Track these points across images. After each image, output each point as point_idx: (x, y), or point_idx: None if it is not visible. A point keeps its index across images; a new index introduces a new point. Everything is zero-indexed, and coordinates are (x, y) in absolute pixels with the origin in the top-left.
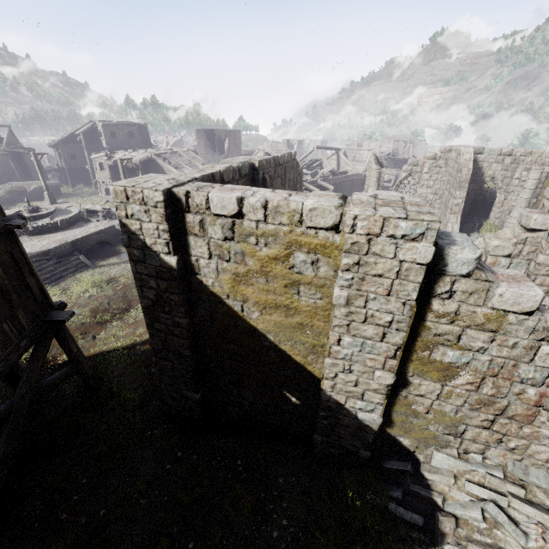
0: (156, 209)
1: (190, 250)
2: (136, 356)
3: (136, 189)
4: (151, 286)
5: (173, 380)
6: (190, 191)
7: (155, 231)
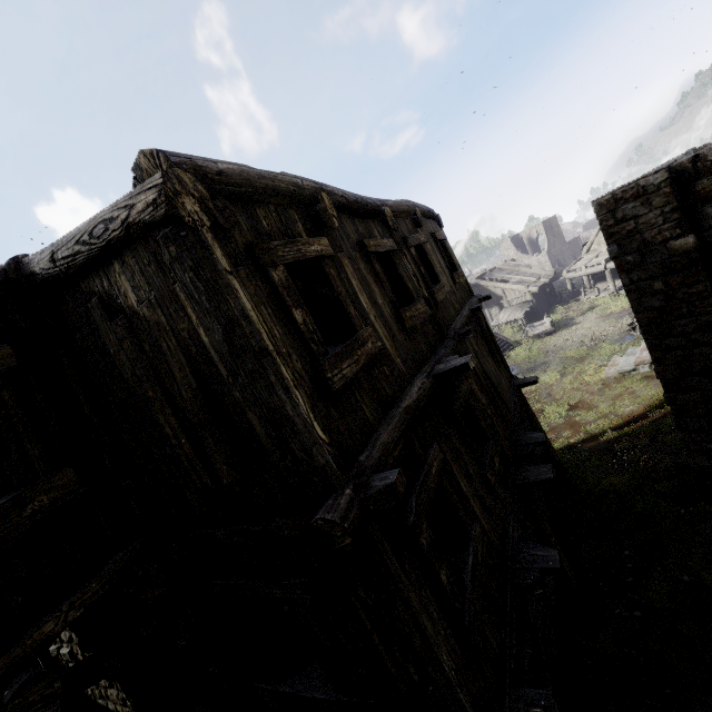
0: (658, 193)
1: (706, 224)
2: (585, 452)
3: (628, 186)
4: (654, 290)
5: (705, 420)
6: (697, 154)
7: (658, 218)
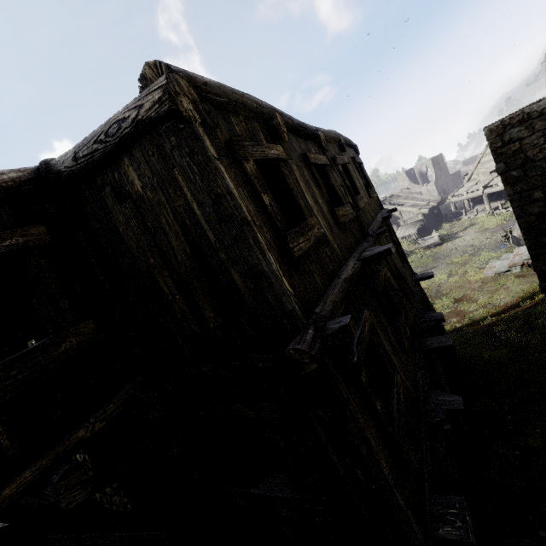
0: (540, 118)
1: None
2: (469, 333)
3: (515, 114)
4: (534, 199)
5: None
6: None
7: (539, 139)
